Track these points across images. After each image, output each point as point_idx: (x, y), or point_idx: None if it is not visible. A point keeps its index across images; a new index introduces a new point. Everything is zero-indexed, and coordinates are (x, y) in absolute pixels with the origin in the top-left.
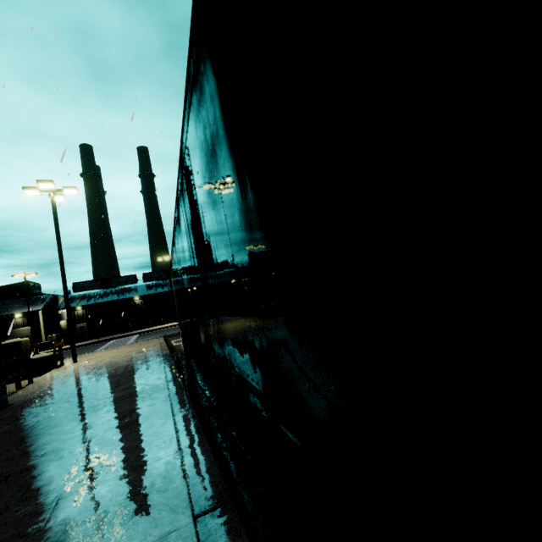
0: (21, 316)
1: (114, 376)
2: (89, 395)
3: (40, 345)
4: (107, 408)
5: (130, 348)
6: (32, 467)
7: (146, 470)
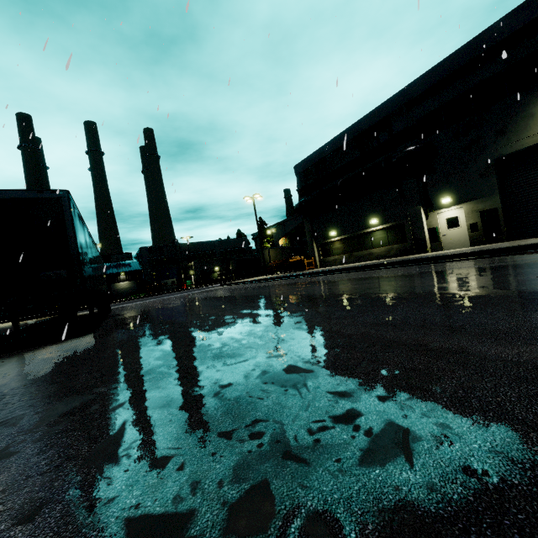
0: None
1: (5, 327)
2: None
3: None
4: None
5: None
6: None
7: None
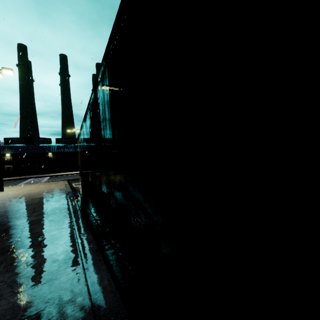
0: None
1: (31, 204)
2: (11, 217)
3: None
4: (25, 228)
5: (44, 185)
6: None
7: (56, 283)
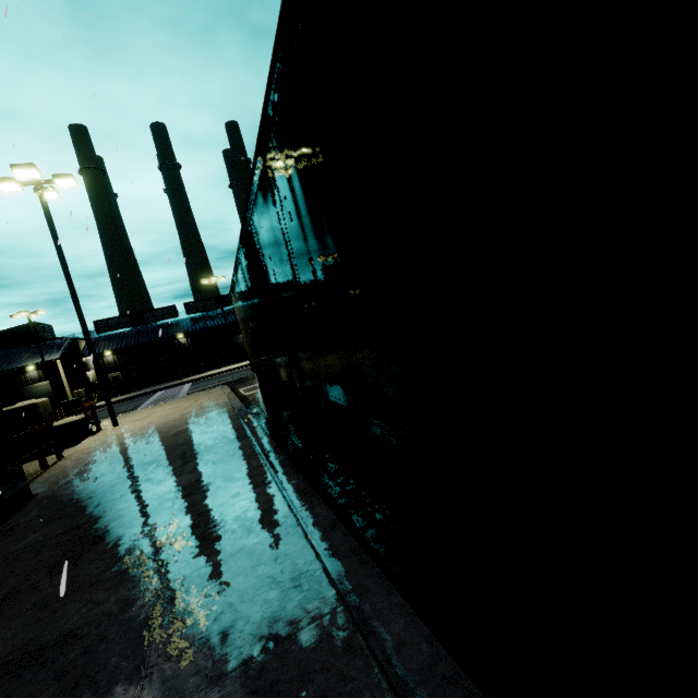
0: (35, 368)
1: (176, 446)
2: (146, 480)
3: (66, 403)
4: (180, 503)
5: (187, 402)
6: (79, 630)
7: (295, 652)
